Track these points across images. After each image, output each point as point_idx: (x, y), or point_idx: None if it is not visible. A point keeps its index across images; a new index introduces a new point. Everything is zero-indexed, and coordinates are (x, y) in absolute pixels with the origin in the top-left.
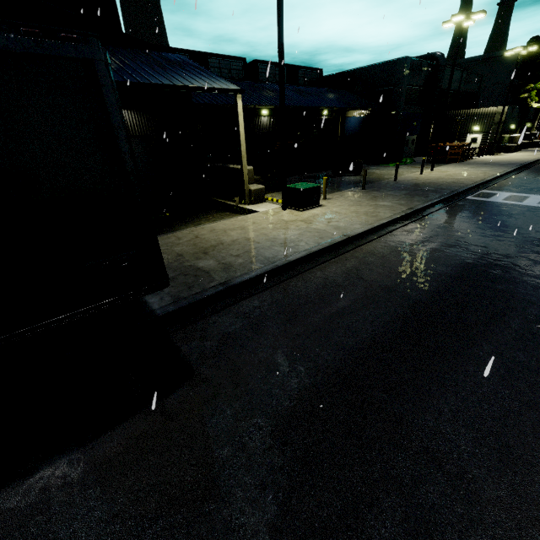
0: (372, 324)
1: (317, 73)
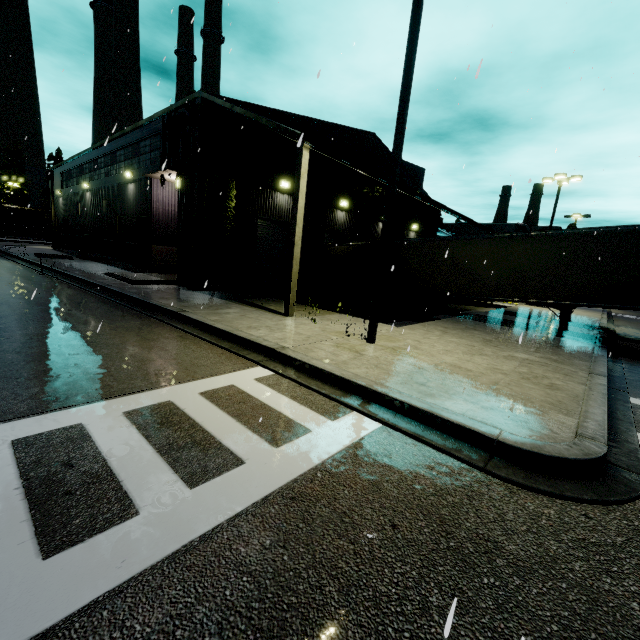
0: None
1: (440, 221)
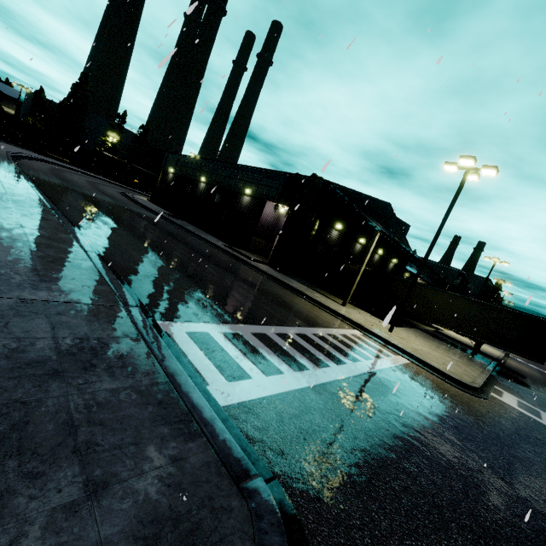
0: (540, 380)
1: None
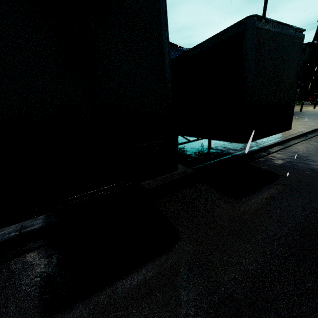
0: None
1: None
